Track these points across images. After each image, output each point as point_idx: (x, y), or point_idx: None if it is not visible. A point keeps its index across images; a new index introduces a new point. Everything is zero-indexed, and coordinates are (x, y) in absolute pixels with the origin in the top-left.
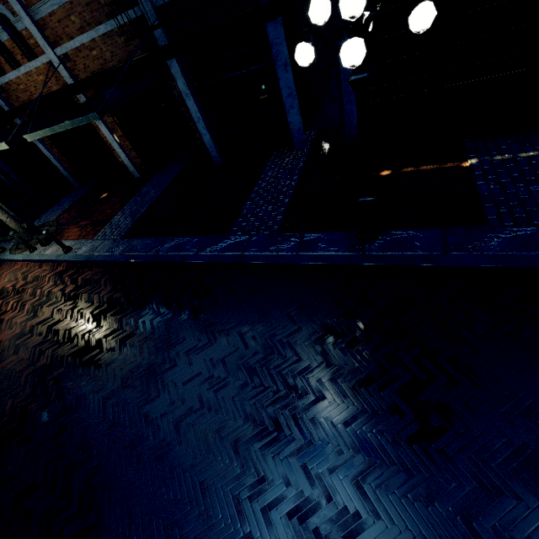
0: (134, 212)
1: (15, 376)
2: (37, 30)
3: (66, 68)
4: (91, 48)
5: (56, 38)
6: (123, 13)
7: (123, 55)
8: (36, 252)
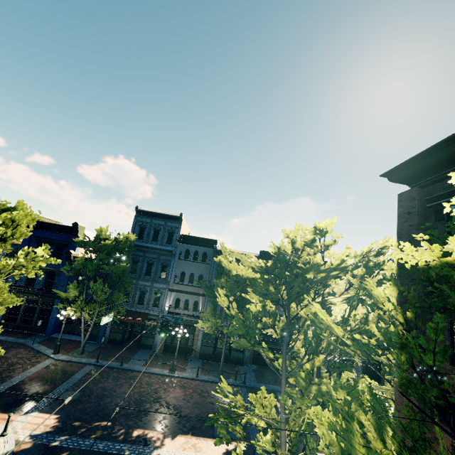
0: None
1: None
2: None
3: None
4: None
5: None
6: None
7: None
8: None
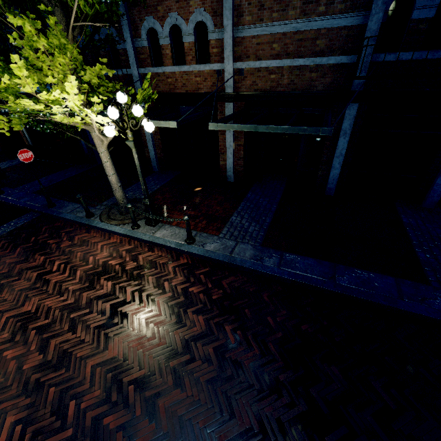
0: (256, 219)
1: (201, 437)
2: (232, 44)
3: (233, 79)
4: (272, 72)
5: (243, 55)
6: (333, 56)
7: (301, 86)
8: (141, 230)
